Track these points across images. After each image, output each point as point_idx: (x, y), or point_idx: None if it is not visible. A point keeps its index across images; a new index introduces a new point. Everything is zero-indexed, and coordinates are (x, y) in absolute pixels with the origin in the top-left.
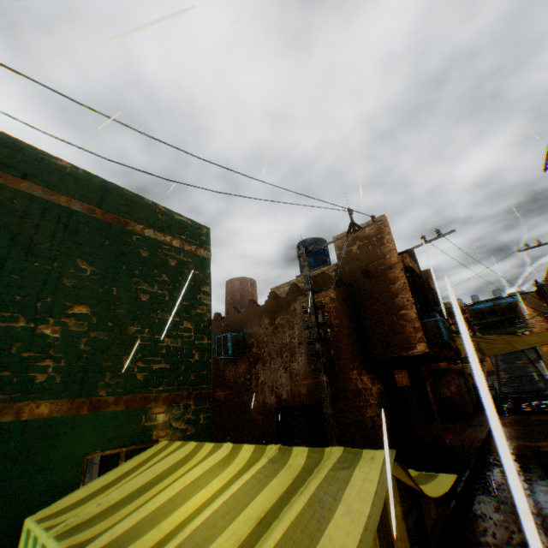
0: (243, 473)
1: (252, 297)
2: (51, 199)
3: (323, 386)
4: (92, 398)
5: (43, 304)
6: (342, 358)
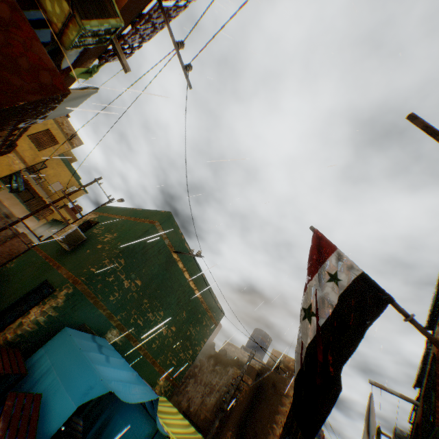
0: (192, 433)
1: (214, 334)
2: (193, 287)
3: (214, 425)
4: (156, 360)
5: (169, 322)
6: (230, 418)
